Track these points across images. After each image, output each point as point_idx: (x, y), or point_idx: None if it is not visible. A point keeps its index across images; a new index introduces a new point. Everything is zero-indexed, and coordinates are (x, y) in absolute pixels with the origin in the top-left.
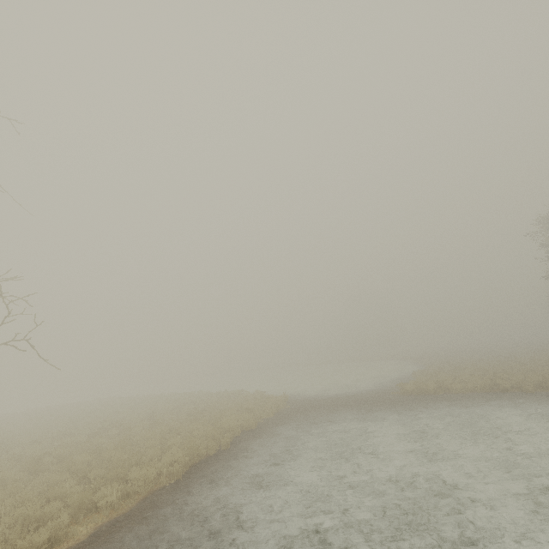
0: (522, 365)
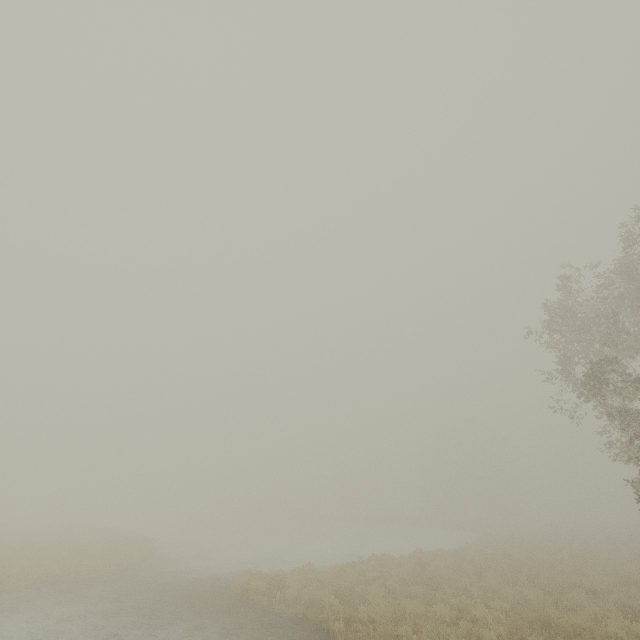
0: (513, 579)
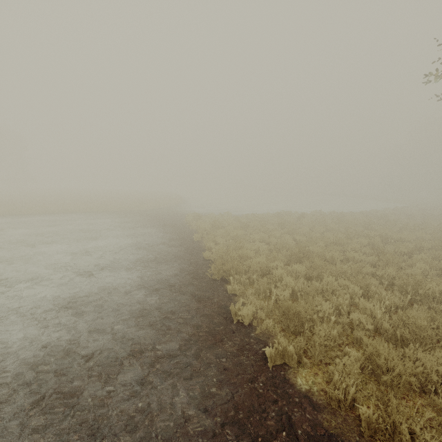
0: (348, 229)
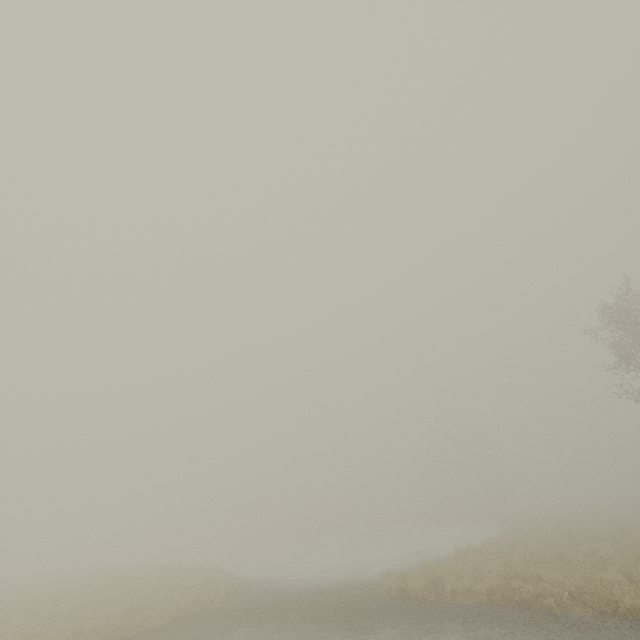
0: (614, 547)
